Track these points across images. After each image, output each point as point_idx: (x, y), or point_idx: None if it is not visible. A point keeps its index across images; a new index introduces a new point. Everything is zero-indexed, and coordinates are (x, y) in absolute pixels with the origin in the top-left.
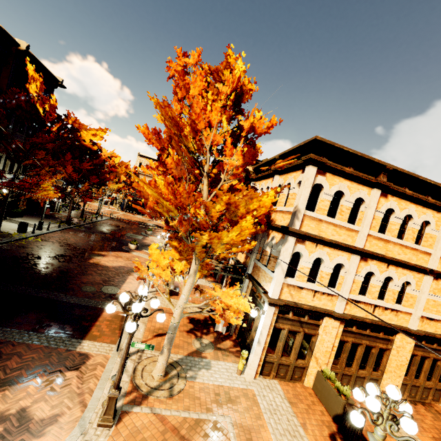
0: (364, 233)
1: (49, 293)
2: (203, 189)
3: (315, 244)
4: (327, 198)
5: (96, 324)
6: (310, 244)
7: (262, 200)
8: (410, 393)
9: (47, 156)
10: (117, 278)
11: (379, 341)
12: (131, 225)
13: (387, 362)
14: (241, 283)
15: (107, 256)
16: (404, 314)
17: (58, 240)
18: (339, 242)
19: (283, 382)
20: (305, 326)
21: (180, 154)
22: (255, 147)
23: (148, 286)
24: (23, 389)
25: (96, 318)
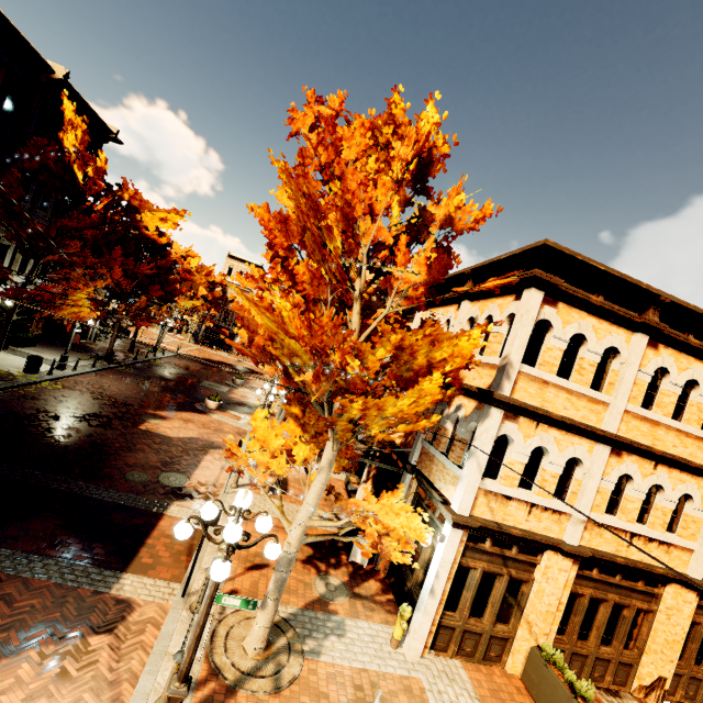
0: (619, 407)
1: (70, 483)
2: (352, 319)
3: (536, 424)
4: (558, 345)
5: (148, 544)
6: (526, 422)
7: (458, 345)
8: (686, 691)
9: (83, 249)
10: (185, 459)
11: (636, 596)
12: (211, 368)
13: (649, 635)
14: (395, 479)
15: (169, 419)
16: (680, 551)
17: (90, 388)
18: (576, 421)
19: (470, 663)
20: (512, 564)
21: (316, 258)
22: (452, 253)
23: (238, 475)
24: (9, 671)
25: (148, 532)
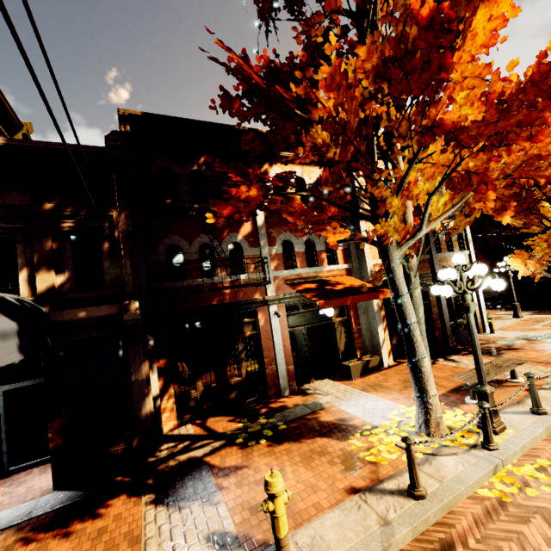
0: None
1: None
2: None
3: None
4: None
5: None
6: None
7: None
8: None
9: None
10: None
11: None
12: None
13: None
14: None
15: None
16: None
17: None
18: None
19: None
20: None
21: None
22: None
23: None
24: None
25: None
